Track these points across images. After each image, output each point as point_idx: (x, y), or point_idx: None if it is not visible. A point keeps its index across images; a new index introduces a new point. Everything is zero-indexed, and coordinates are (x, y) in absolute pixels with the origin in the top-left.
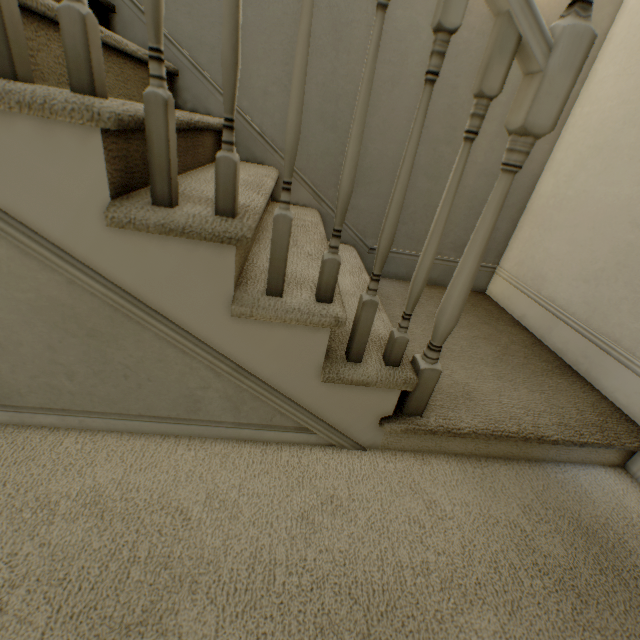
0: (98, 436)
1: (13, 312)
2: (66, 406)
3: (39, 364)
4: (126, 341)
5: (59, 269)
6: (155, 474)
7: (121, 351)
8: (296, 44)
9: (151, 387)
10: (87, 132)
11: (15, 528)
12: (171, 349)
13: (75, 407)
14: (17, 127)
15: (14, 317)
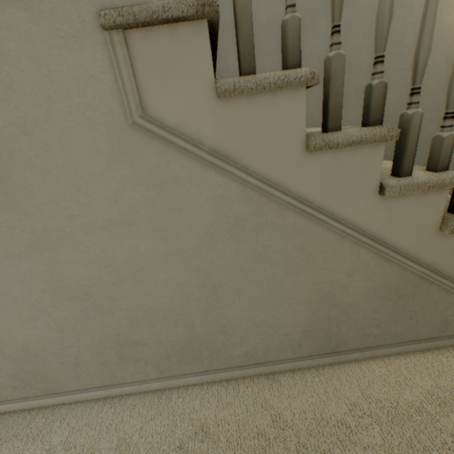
0: (385, 360)
1: (362, 295)
2: (367, 345)
3: (363, 322)
4: (418, 296)
5: (401, 264)
6: (449, 377)
7: (413, 303)
8: (350, 94)
9: (422, 321)
10: (441, 189)
11: (422, 427)
12: (443, 294)
13: (372, 344)
14: (407, 198)
15: (361, 298)
